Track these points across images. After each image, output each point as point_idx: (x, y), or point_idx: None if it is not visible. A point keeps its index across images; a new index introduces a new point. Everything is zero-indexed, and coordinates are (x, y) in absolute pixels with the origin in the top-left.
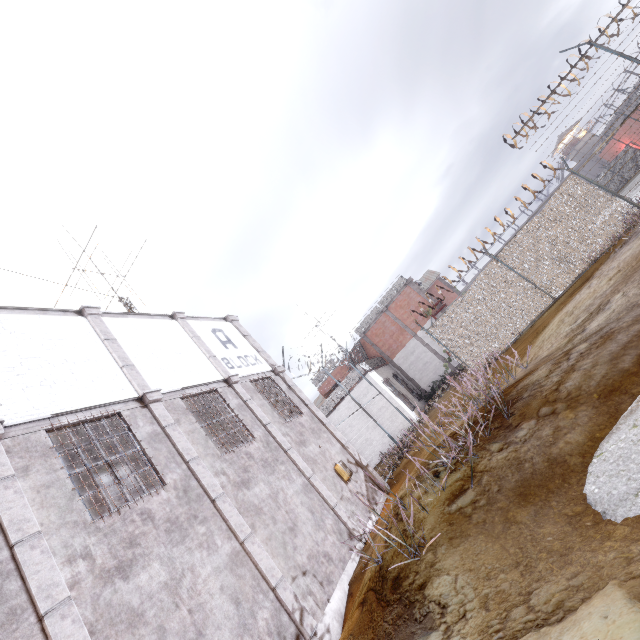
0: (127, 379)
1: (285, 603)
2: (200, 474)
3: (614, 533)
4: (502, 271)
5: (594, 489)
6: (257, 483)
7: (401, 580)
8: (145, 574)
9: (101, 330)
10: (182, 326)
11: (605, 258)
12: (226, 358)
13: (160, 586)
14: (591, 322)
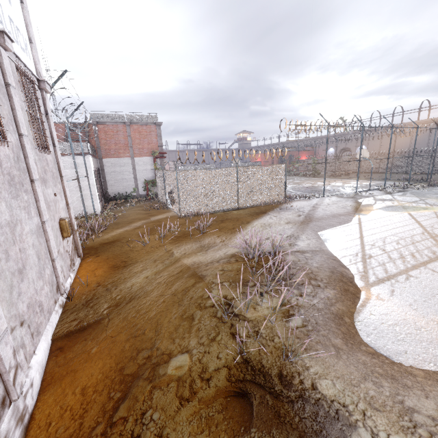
0: None
1: (4, 362)
2: None
3: (416, 373)
4: (234, 176)
5: (371, 341)
6: None
7: (288, 378)
8: None
9: None
10: None
11: (271, 208)
12: None
13: None
14: (297, 242)
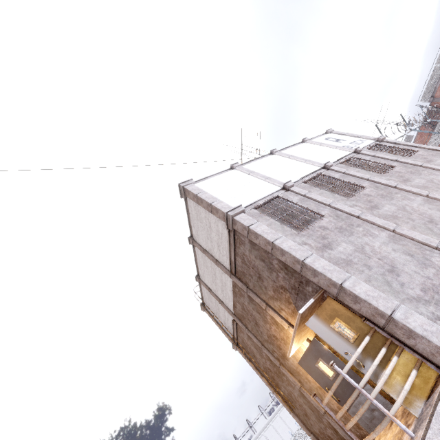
0: (311, 165)
1: None
2: (378, 181)
3: None
4: None
5: None
6: (414, 179)
7: None
8: (385, 208)
9: (284, 155)
10: (310, 143)
11: None
12: (344, 146)
13: (396, 210)
14: None
